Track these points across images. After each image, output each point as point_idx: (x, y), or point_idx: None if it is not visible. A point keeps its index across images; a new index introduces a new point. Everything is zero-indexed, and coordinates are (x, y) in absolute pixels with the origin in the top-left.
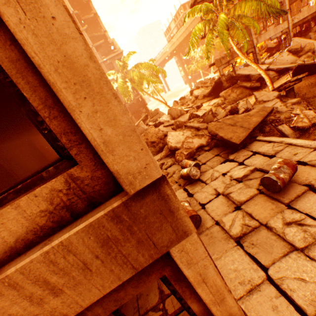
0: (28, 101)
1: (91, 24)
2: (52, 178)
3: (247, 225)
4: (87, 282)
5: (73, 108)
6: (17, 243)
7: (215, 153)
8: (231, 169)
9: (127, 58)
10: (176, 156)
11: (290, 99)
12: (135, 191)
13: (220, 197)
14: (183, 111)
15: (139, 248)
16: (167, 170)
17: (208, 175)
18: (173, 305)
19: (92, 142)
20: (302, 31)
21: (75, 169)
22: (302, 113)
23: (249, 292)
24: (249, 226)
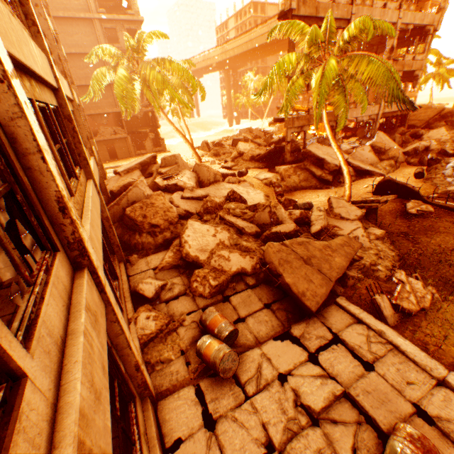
0: None
1: None
2: None
3: None
4: None
5: None
6: None
7: (264, 298)
8: (296, 368)
9: (148, 39)
10: (194, 280)
11: (372, 226)
12: None
13: None
14: (219, 176)
15: None
16: (169, 306)
17: (251, 365)
18: None
19: None
20: (387, 126)
21: None
22: (409, 282)
23: None
24: None
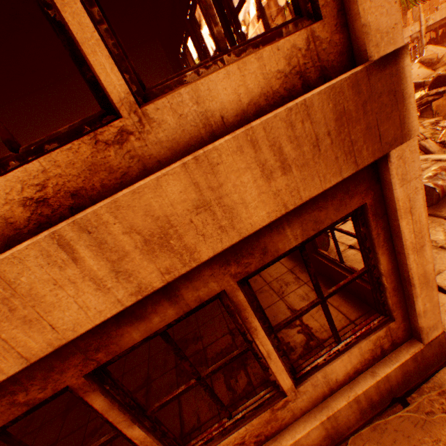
0: None
1: None
2: (294, 33)
3: None
4: (312, 166)
5: None
6: (248, 108)
7: None
8: None
9: None
10: None
11: (427, 119)
12: (377, 58)
13: (349, 223)
14: None
15: (365, 137)
16: None
17: None
18: (315, 319)
19: None
20: (438, 37)
21: (317, 26)
22: None
23: None
24: None
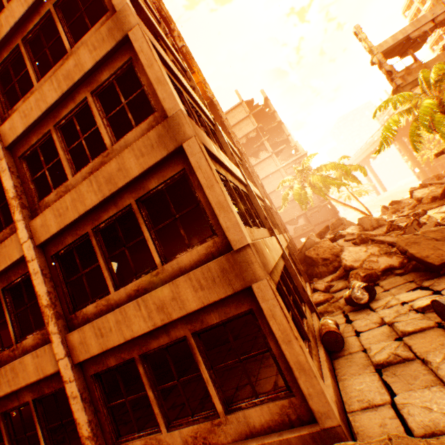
0: (207, 213)
1: (274, 132)
2: (209, 241)
3: (397, 354)
4: (213, 288)
5: (218, 215)
6: (194, 265)
7: (409, 278)
8: (418, 298)
9: (307, 161)
10: (349, 277)
11: None
12: (236, 249)
13: (383, 326)
14: (382, 221)
15: (236, 278)
16: (334, 294)
17: (382, 302)
18: None
19: (222, 227)
20: None
21: (217, 238)
22: None
23: (363, 409)
24: (398, 356)
